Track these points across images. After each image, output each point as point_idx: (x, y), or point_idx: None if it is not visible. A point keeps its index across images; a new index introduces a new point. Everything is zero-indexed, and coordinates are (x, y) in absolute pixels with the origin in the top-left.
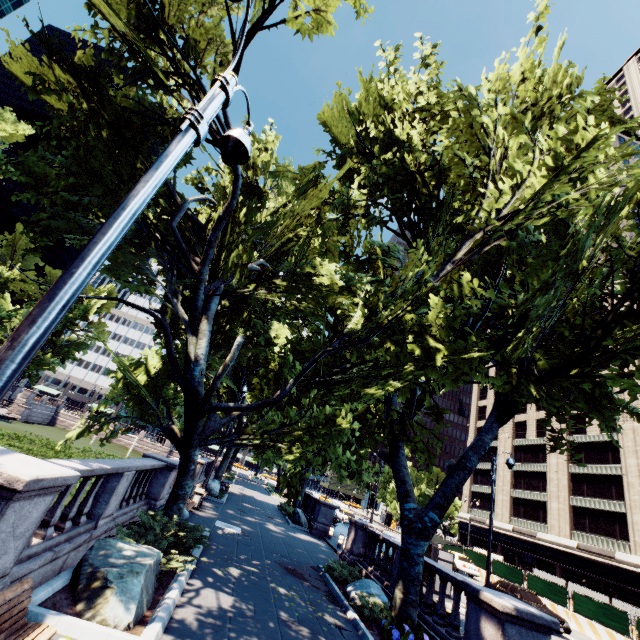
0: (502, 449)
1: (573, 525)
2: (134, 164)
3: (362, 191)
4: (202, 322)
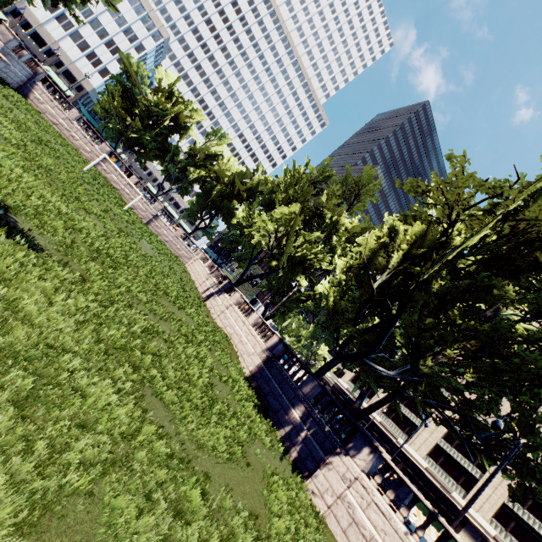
0: None
1: (429, 453)
2: None
3: None
4: None
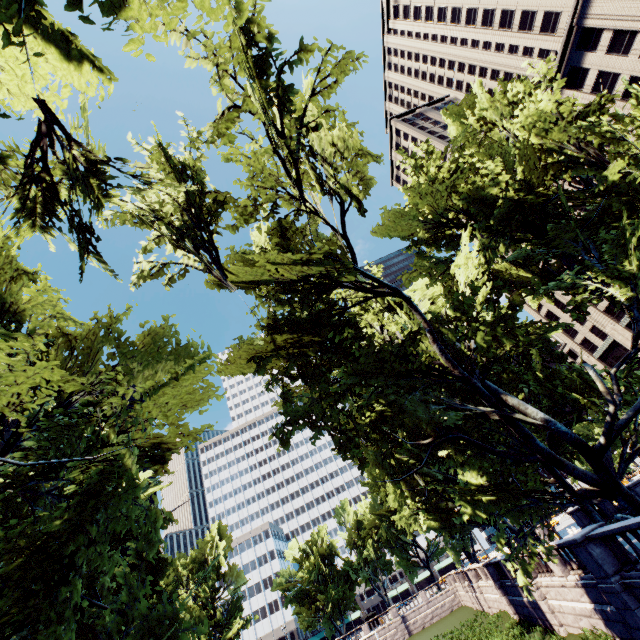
0: (620, 338)
1: None
2: (351, 352)
3: (489, 236)
4: (507, 400)
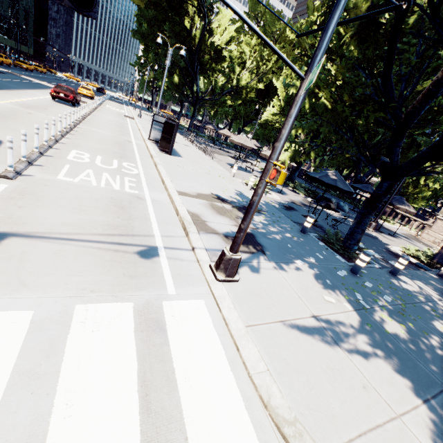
0: None
1: None
2: None
3: None
4: None
